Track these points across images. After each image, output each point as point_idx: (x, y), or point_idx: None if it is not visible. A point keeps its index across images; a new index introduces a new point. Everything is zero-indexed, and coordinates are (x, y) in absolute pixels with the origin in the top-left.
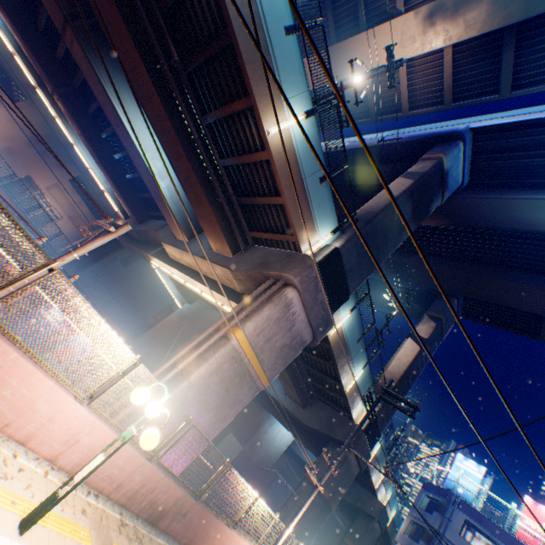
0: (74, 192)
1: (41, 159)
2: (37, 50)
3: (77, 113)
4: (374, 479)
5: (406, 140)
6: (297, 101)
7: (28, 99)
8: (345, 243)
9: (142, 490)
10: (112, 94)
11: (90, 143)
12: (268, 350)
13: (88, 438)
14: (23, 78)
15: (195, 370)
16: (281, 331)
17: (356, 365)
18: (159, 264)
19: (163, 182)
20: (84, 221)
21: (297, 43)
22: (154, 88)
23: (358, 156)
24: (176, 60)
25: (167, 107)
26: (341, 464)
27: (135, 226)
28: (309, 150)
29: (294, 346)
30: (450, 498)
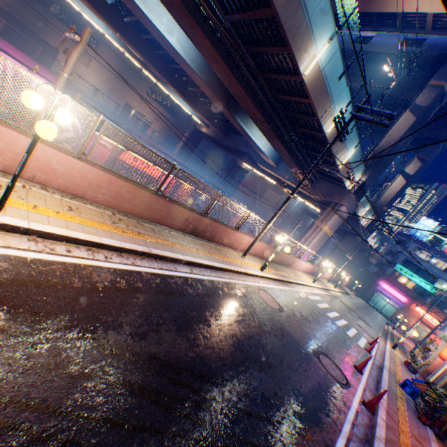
0: (151, 101)
1: (126, 87)
2: (158, 68)
3: (185, 93)
4: (367, 238)
5: (424, 52)
6: (352, 146)
7: (100, 43)
8: (367, 177)
9: (311, 271)
10: (243, 126)
11: (194, 107)
12: (333, 227)
13: (306, 267)
14: (90, 26)
15: (312, 240)
16: (338, 220)
17: (365, 207)
18: (251, 168)
19: (264, 149)
20: (163, 119)
21: (355, 128)
22: (286, 152)
23: (381, 58)
24: (295, 140)
25: (290, 155)
26: (353, 242)
27: (222, 139)
28: (354, 156)
29: (341, 221)
30: (409, 239)
